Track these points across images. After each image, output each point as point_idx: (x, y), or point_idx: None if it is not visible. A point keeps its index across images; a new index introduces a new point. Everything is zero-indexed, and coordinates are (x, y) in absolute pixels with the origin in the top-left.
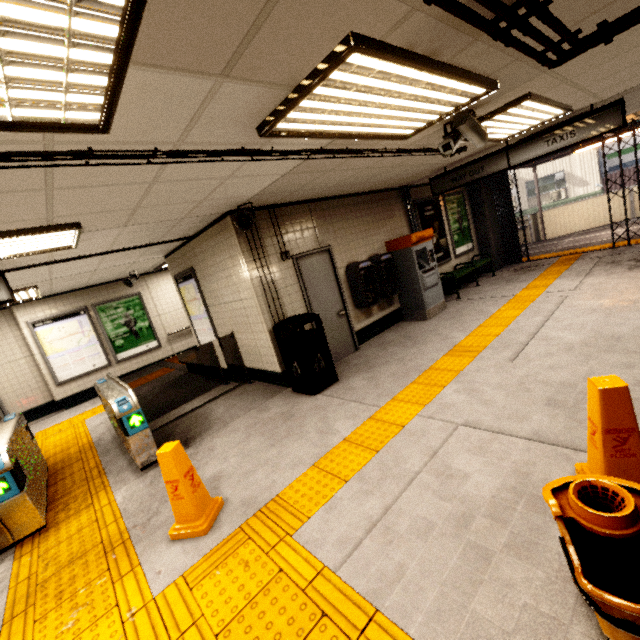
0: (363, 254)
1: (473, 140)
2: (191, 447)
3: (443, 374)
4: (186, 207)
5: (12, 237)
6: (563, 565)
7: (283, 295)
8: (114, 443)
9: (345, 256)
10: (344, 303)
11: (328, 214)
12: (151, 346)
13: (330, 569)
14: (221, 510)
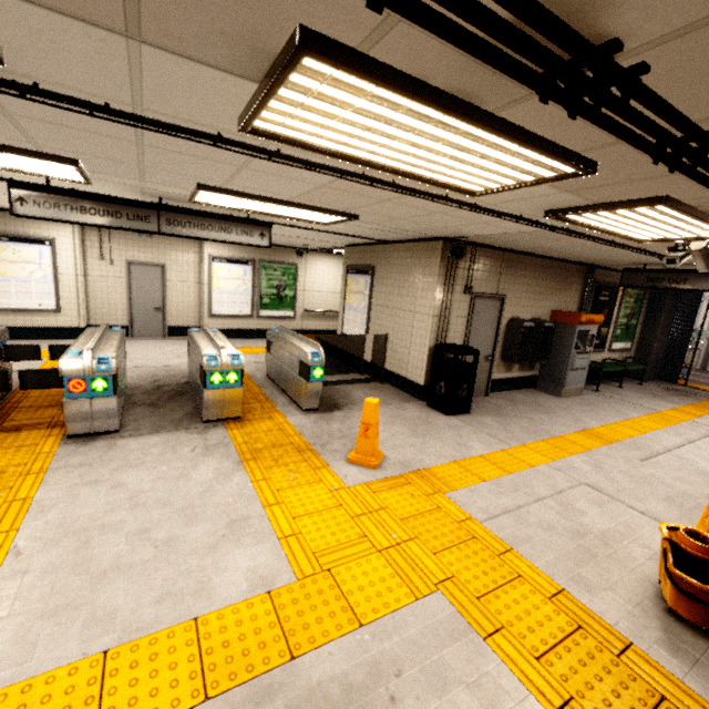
0: (528, 314)
1: (699, 265)
2: (341, 411)
3: (573, 445)
4: (425, 227)
5: (320, 213)
6: (649, 578)
7: (452, 323)
8: (268, 383)
9: (513, 309)
10: (494, 350)
11: (516, 267)
12: (288, 315)
13: (476, 520)
14: (382, 460)
